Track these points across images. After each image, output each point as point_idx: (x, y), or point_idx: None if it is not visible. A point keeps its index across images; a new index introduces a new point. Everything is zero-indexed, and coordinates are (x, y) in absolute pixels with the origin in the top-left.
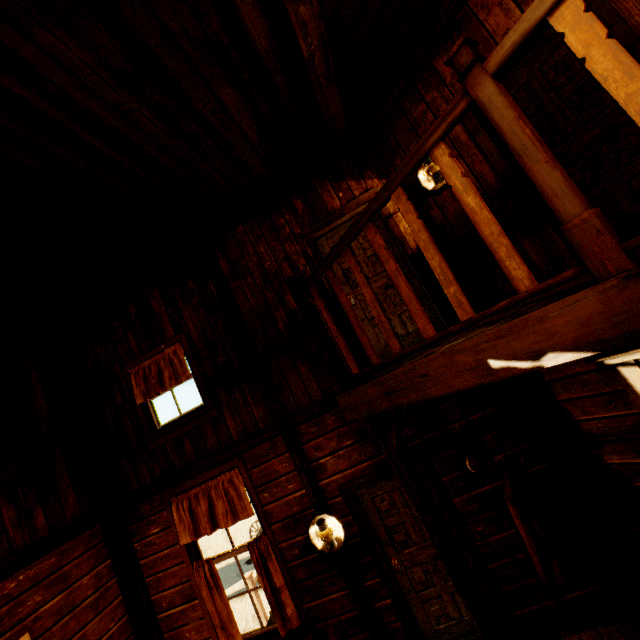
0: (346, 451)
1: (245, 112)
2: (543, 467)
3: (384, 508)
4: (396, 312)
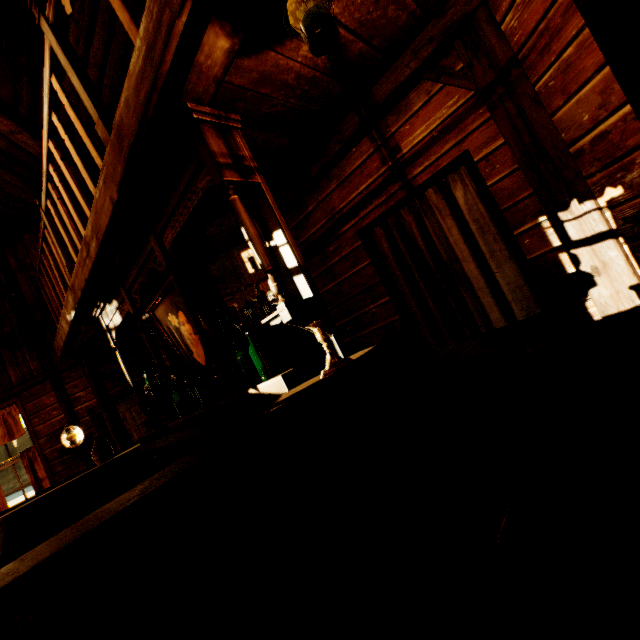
0: None
1: (4, 171)
2: None
3: None
4: None
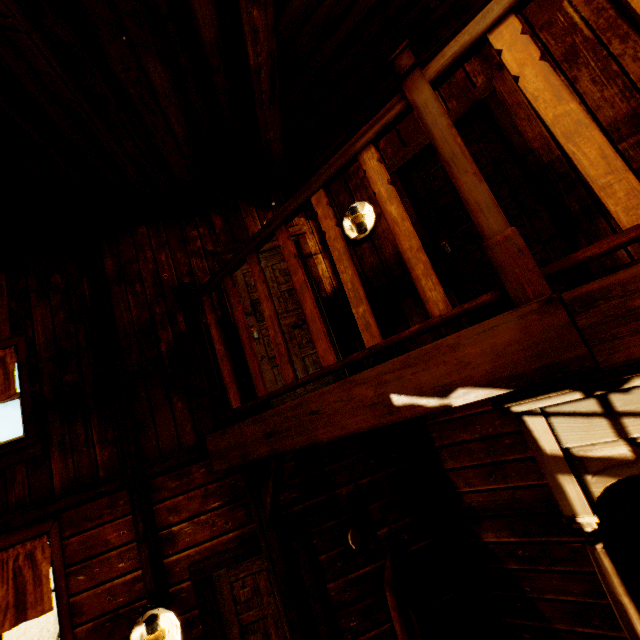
0: (210, 516)
1: (174, 99)
2: (425, 544)
3: (244, 597)
4: (300, 354)
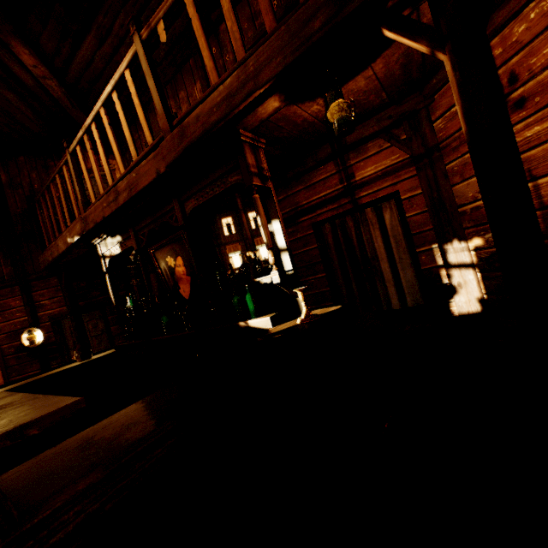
0: (59, 299)
1: (22, 103)
2: None
3: None
4: None
